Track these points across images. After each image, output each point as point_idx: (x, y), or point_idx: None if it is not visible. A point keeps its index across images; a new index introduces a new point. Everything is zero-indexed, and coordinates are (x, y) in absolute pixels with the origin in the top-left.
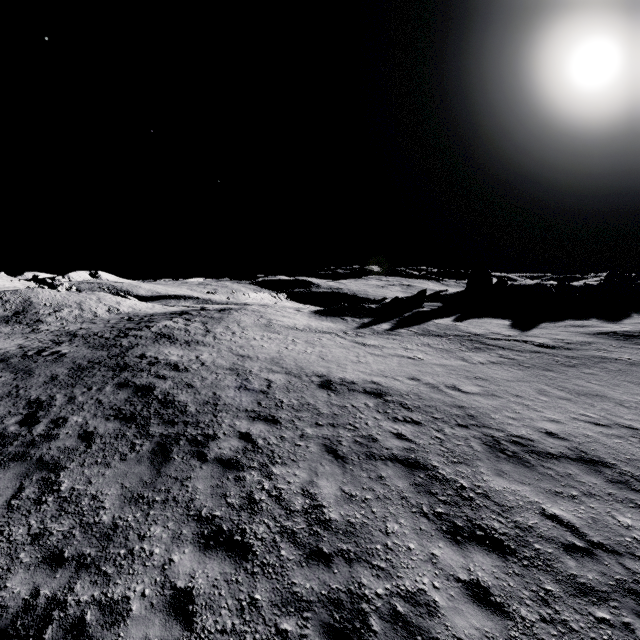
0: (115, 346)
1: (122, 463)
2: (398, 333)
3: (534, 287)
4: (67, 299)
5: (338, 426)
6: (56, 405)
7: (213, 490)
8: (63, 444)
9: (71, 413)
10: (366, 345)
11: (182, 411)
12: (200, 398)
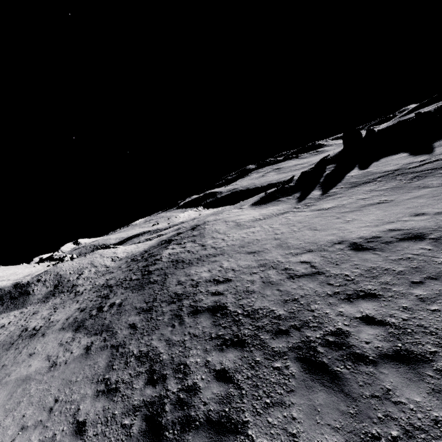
0: (151, 283)
1: (294, 396)
2: (334, 193)
3: (397, 125)
4: (81, 263)
5: (439, 277)
6: (162, 352)
7: (439, 398)
8: (212, 393)
9: (183, 356)
10: (328, 209)
11: (276, 317)
12: (273, 299)
